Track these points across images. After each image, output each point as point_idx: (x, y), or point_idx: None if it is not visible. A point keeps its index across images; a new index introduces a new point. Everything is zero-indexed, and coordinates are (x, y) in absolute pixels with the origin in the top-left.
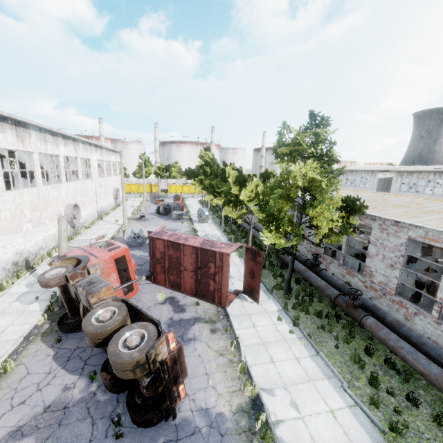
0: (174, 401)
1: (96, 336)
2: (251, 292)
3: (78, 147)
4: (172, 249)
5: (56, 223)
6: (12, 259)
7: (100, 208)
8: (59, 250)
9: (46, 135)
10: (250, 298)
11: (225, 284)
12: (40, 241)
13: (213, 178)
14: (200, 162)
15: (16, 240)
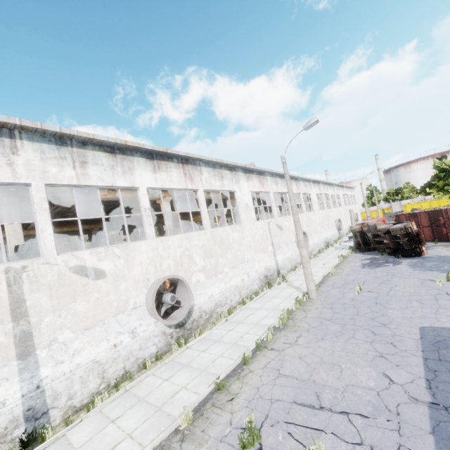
0: (419, 246)
1: (383, 230)
2: None
3: (334, 189)
4: (411, 218)
5: (333, 229)
6: (324, 239)
7: (348, 225)
8: (351, 224)
9: (324, 185)
10: None
11: None
12: (330, 236)
13: (447, 179)
14: (435, 172)
15: (324, 232)
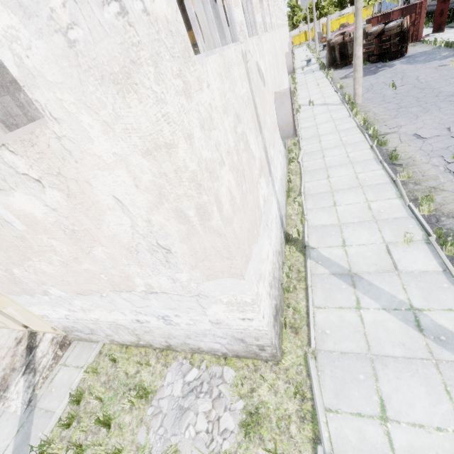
0: (407, 44)
1: (376, 32)
2: (439, 28)
3: None
4: (383, 20)
5: None
6: None
7: None
8: (327, 37)
9: None
10: (437, 34)
11: (421, 24)
12: None
13: None
14: None
15: None
